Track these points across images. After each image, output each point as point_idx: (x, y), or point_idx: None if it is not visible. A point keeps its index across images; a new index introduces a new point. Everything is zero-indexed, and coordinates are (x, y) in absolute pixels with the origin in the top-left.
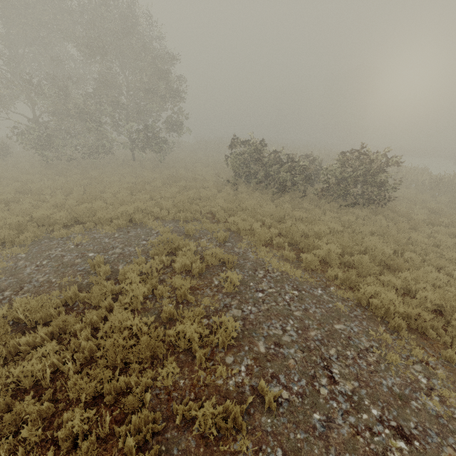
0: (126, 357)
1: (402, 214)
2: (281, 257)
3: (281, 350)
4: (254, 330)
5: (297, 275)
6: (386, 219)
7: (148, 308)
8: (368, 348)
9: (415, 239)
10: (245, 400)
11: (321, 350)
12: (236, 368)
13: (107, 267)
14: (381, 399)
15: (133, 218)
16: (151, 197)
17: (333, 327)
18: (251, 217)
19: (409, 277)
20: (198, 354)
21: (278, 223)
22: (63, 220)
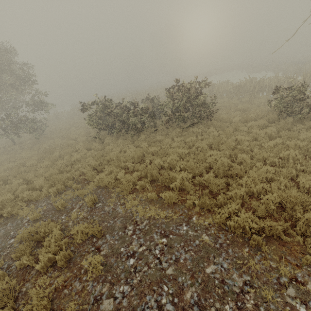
0: None
1: (225, 120)
2: (146, 200)
3: None
4: None
5: (162, 217)
6: (216, 128)
7: None
8: (242, 287)
9: (240, 139)
10: None
11: None
12: None
13: None
14: None
15: (2, 214)
16: (26, 179)
17: (205, 273)
18: (117, 166)
19: (248, 181)
20: None
21: (139, 165)
22: None
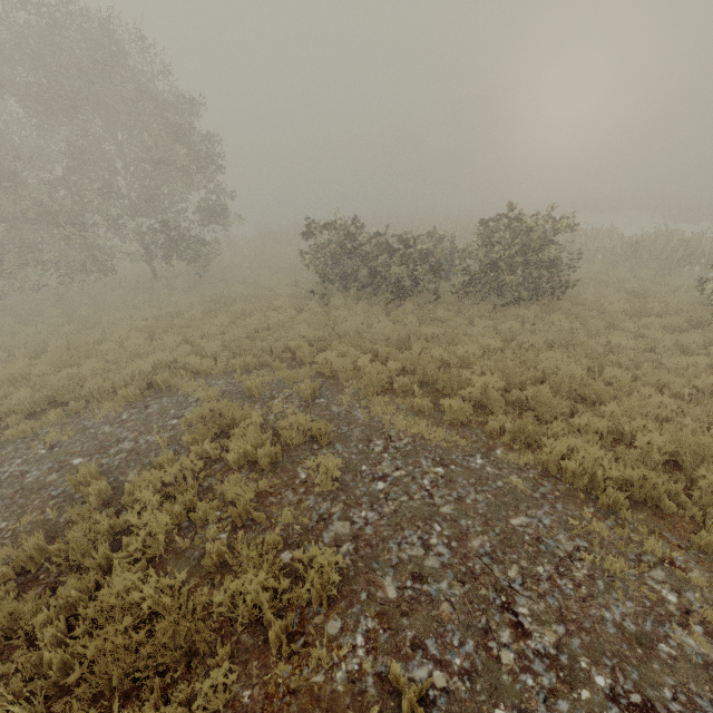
0: (131, 670)
1: (590, 306)
2: (409, 410)
3: (424, 587)
4: (374, 558)
5: (439, 438)
6: (567, 317)
7: (181, 550)
8: (572, 552)
9: (617, 343)
10: (368, 709)
11: (494, 573)
12: (347, 644)
13: (102, 483)
14: (608, 651)
15: (154, 381)
16: (185, 339)
17: (509, 524)
18: (355, 348)
19: (618, 412)
20: (273, 631)
21: (400, 351)
22: (26, 405)
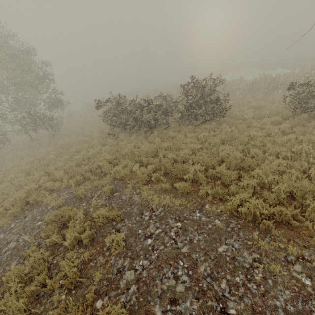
0: None
1: (238, 117)
2: (161, 190)
3: (177, 308)
4: (148, 293)
5: (176, 204)
6: (229, 124)
7: (38, 314)
8: (252, 263)
9: (253, 135)
10: None
11: (214, 287)
12: None
13: None
14: None
15: (28, 201)
16: (46, 172)
17: (218, 251)
18: (131, 160)
19: (260, 173)
20: None
21: (153, 159)
22: None
